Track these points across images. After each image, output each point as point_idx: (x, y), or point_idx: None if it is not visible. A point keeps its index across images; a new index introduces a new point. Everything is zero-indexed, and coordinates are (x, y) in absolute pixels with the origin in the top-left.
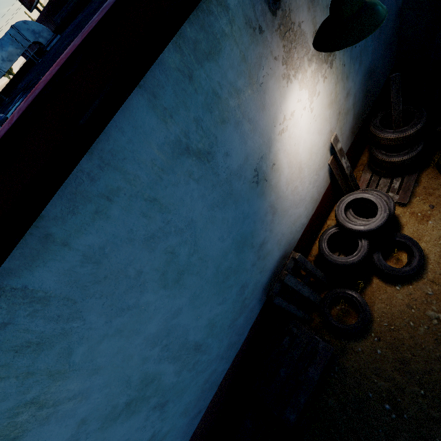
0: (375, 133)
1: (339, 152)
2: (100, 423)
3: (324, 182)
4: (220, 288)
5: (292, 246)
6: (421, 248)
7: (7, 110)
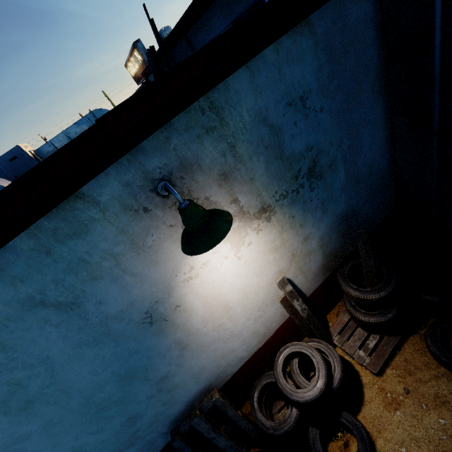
0: (339, 282)
1: (289, 294)
2: None
3: (278, 316)
4: (93, 417)
5: (223, 379)
6: (370, 448)
7: None
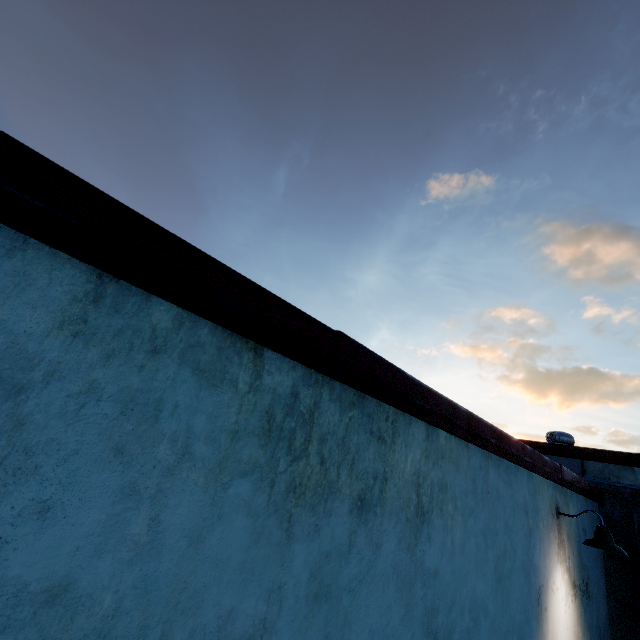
0: None
1: None
2: (429, 605)
3: None
4: None
5: None
6: None
7: None
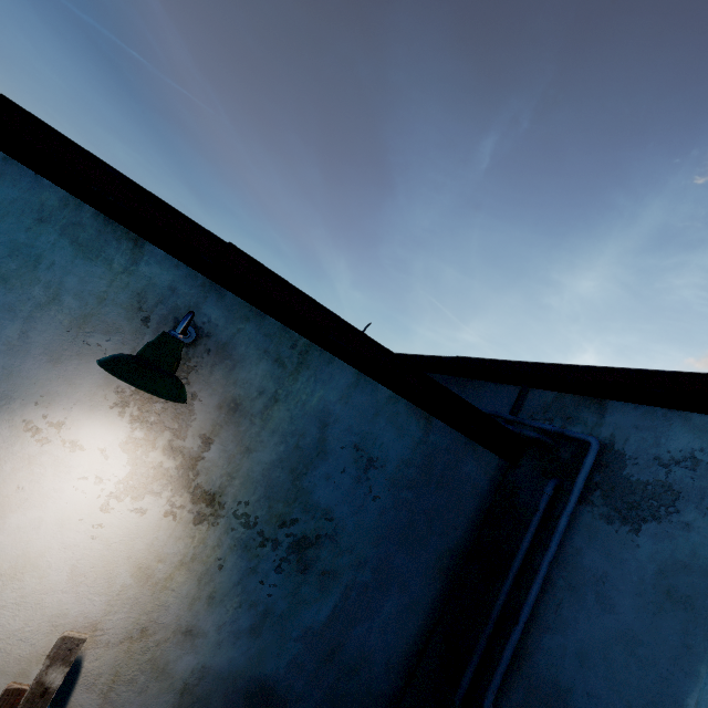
0: None
1: (37, 690)
2: None
3: None
4: None
5: None
6: None
7: None
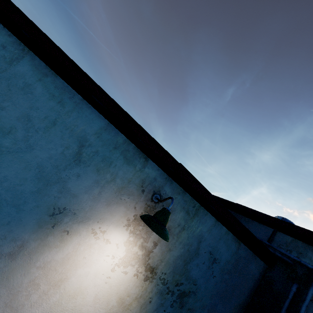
0: None
1: None
2: None
3: None
4: None
5: None
6: None
7: None
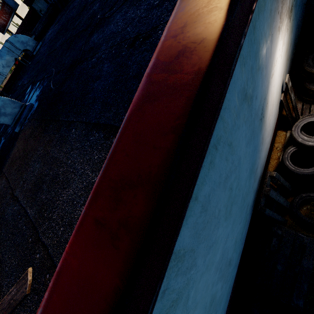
0: (311, 71)
1: (290, 89)
2: None
3: (277, 114)
4: (241, 210)
5: (263, 167)
6: None
7: (24, 101)
